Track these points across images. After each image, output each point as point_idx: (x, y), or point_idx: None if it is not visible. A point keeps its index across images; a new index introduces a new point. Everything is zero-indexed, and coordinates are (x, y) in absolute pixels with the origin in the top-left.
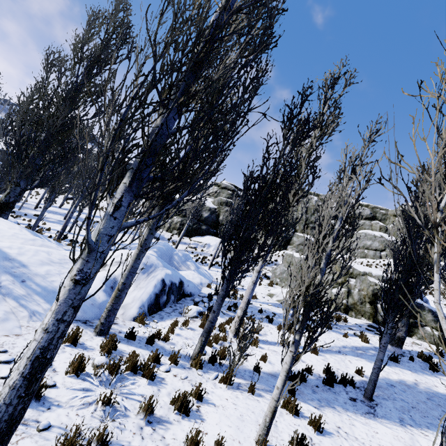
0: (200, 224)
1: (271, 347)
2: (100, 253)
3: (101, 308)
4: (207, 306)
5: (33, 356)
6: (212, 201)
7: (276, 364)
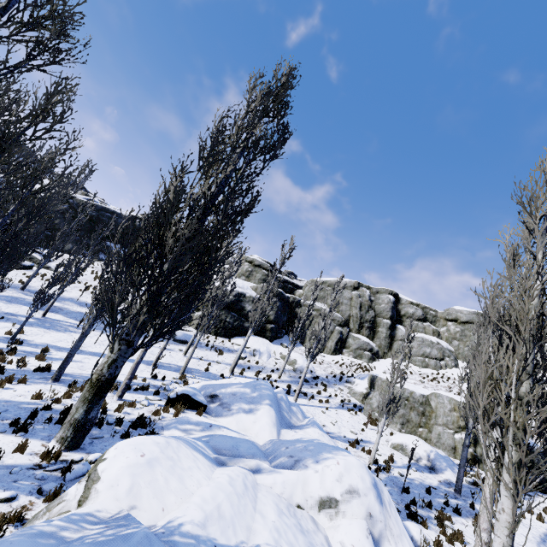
0: (242, 320)
1: None
2: None
3: None
4: (400, 509)
5: None
6: (253, 287)
7: None
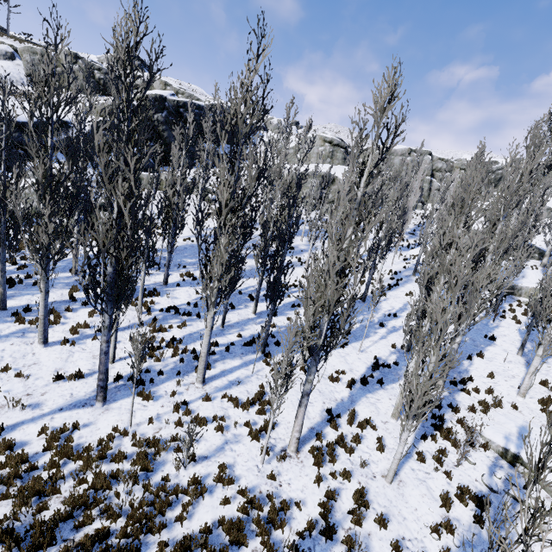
0: None
1: None
2: None
3: None
4: None
5: None
6: None
7: None
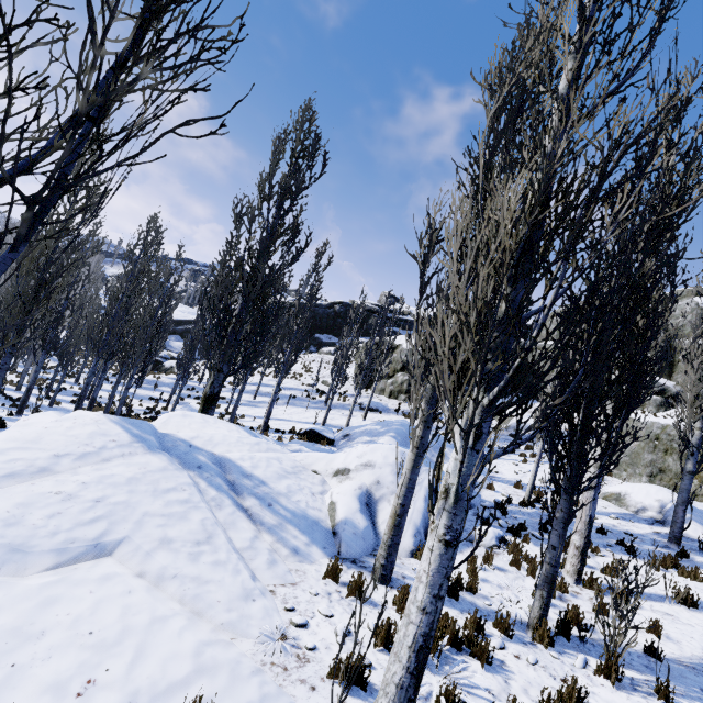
0: None
1: (655, 605)
2: (466, 501)
3: (365, 538)
4: (504, 526)
5: (415, 645)
6: None
7: (682, 641)
